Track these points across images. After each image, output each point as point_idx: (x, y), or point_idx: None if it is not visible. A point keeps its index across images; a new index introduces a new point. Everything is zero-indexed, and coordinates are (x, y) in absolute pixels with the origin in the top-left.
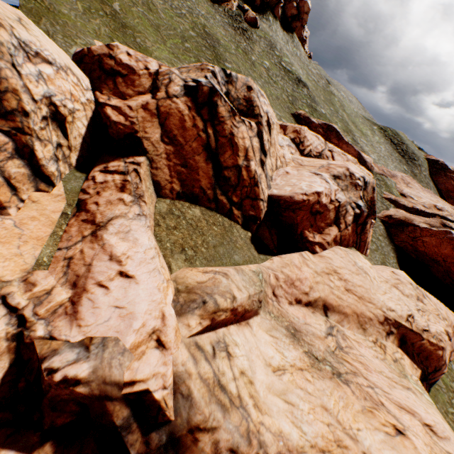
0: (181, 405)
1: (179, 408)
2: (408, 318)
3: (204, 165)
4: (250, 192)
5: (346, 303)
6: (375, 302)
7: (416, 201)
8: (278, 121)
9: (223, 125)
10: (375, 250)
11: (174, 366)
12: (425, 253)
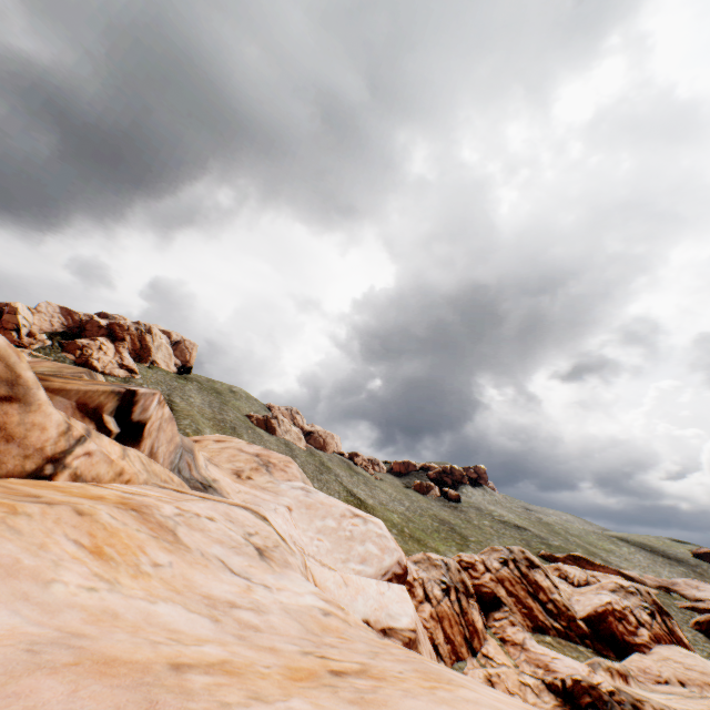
0: (625, 693)
1: (625, 695)
2: None
3: (533, 604)
4: (568, 615)
5: (693, 676)
6: None
7: None
8: None
9: (528, 576)
10: (708, 656)
11: (609, 683)
12: None
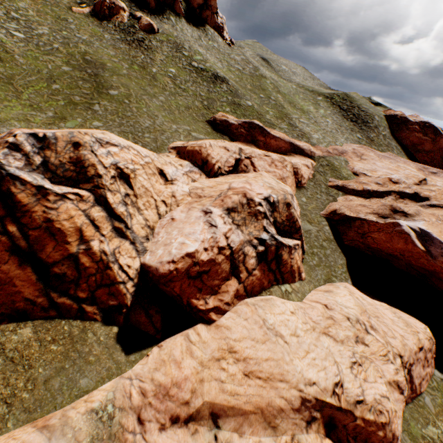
0: None
1: None
2: (335, 388)
3: (20, 272)
4: (103, 278)
5: (245, 398)
6: (289, 377)
7: (370, 177)
8: (180, 142)
9: (31, 215)
10: (317, 265)
11: None
12: (380, 249)
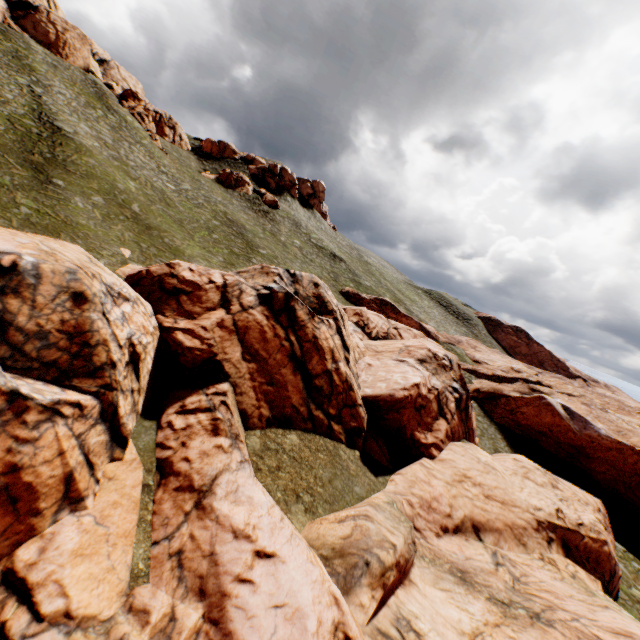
0: None
1: None
2: (557, 513)
3: (292, 377)
4: (346, 398)
5: (493, 515)
6: (519, 503)
7: (492, 365)
8: None
9: (305, 329)
10: (482, 435)
11: None
12: (529, 426)
